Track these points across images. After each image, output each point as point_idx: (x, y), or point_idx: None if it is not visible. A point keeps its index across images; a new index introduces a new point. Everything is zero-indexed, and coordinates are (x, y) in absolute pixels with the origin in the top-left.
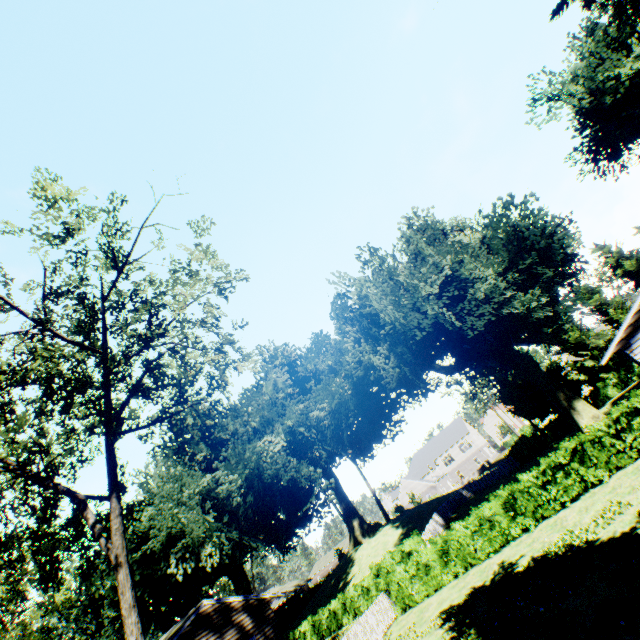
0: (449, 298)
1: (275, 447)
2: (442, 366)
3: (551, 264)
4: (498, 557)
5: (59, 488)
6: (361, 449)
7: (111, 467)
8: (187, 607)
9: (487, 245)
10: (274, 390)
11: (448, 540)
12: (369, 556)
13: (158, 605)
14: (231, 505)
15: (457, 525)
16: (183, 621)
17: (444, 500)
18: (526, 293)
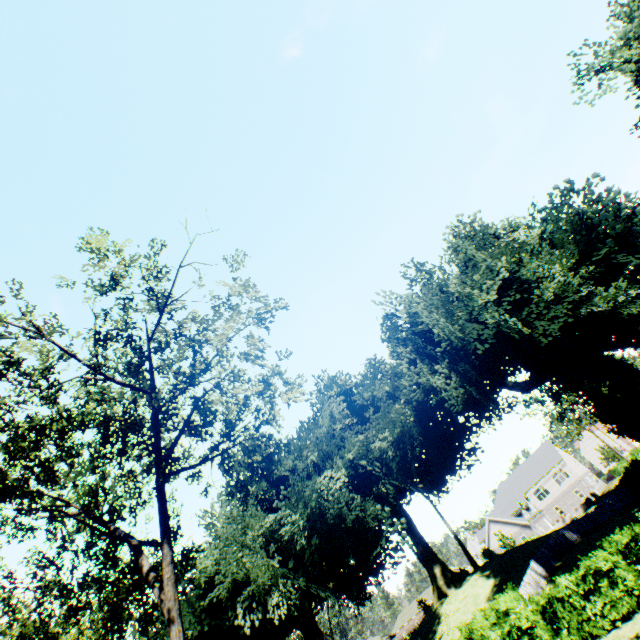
0: (511, 303)
1: (335, 483)
2: (515, 382)
3: (635, 251)
4: (629, 628)
5: (113, 533)
6: (433, 483)
7: (162, 510)
8: None
9: (549, 240)
10: (331, 421)
11: (554, 600)
12: (457, 612)
13: None
14: (295, 548)
15: (563, 580)
16: None
17: (542, 543)
18: (608, 288)
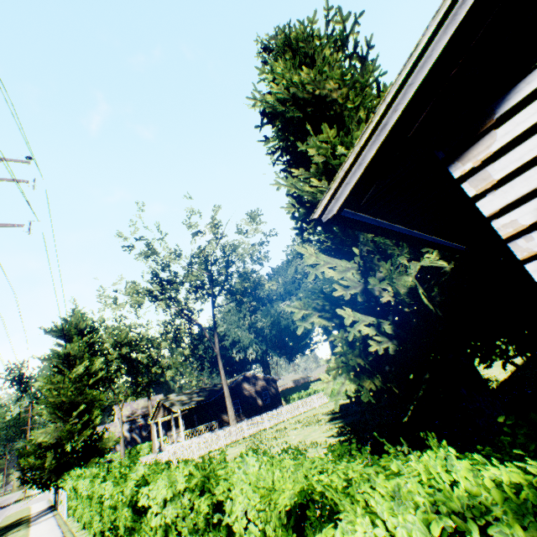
0: None
1: (288, 311)
2: None
3: None
4: None
5: (198, 325)
6: None
7: (214, 320)
8: (240, 371)
9: None
10: (295, 273)
11: None
12: None
13: (227, 367)
14: (263, 333)
15: None
16: (238, 377)
17: None
18: None
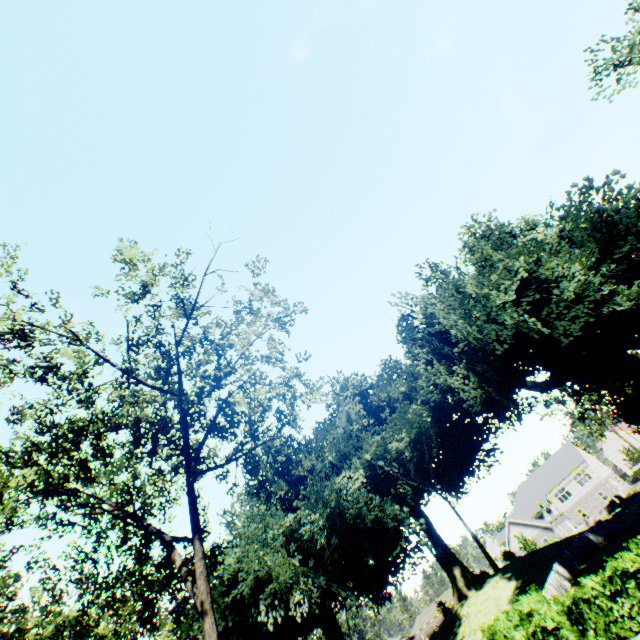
0: (530, 303)
1: (354, 483)
2: (535, 382)
3: None
4: None
5: (148, 529)
6: (451, 484)
7: (192, 507)
8: None
9: (567, 239)
10: (347, 422)
11: (579, 601)
12: (478, 614)
13: None
14: (315, 547)
15: (588, 581)
16: None
17: (565, 546)
18: (630, 286)
